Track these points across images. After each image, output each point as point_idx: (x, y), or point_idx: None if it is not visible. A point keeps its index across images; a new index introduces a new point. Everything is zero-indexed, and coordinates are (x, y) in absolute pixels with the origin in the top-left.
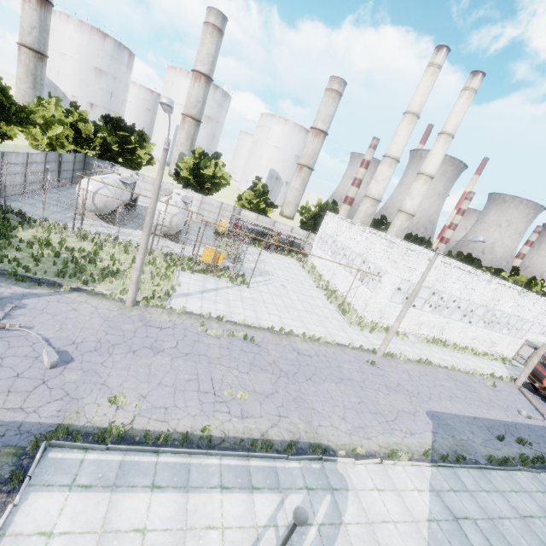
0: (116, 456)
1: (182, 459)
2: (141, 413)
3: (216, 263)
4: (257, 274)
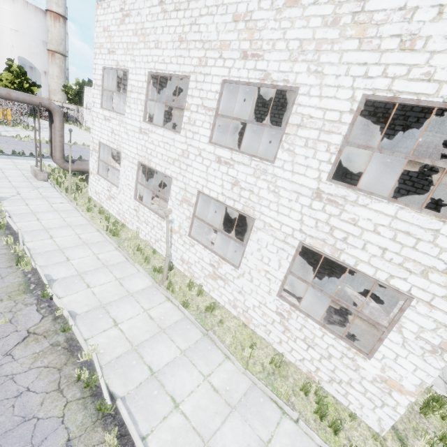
0: (4, 156)
1: (34, 158)
2: (5, 152)
3: (6, 118)
4: (43, 128)
